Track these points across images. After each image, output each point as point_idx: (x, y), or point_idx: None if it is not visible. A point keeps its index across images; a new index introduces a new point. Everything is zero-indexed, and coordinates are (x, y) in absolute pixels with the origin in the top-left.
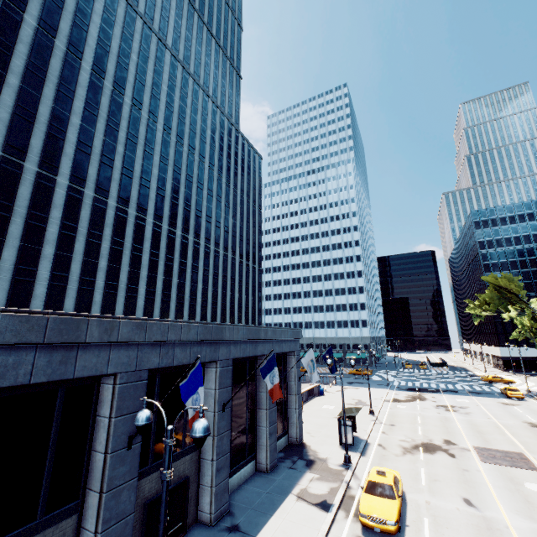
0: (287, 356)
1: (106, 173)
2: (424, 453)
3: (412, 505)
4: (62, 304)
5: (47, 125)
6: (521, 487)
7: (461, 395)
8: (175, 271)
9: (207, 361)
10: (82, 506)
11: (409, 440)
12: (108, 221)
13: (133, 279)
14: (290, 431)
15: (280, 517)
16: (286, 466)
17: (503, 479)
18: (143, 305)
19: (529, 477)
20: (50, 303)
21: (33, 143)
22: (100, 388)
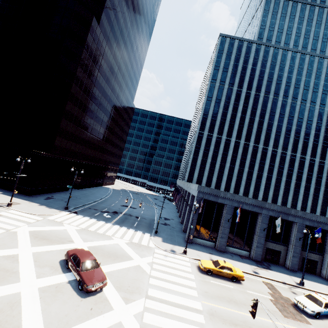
0: None
1: (286, 140)
2: None
3: None
4: (268, 193)
5: (265, 129)
6: None
7: None
8: (322, 183)
9: (327, 230)
10: (288, 246)
11: None
12: (286, 161)
13: (297, 186)
14: None
15: None
16: None
17: None
18: (302, 199)
19: None
20: (265, 192)
21: (261, 138)
22: (292, 224)
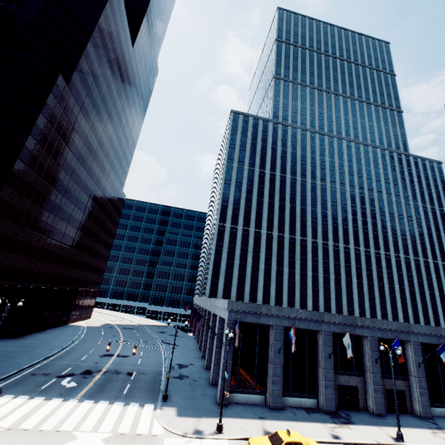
0: None
1: (325, 228)
2: None
3: None
4: (318, 299)
5: (299, 216)
6: None
7: None
8: (374, 277)
9: (404, 340)
10: (364, 376)
11: None
12: (330, 253)
13: (349, 284)
14: None
15: None
16: None
17: None
18: (357, 300)
19: None
20: (314, 298)
21: (296, 227)
22: (362, 340)
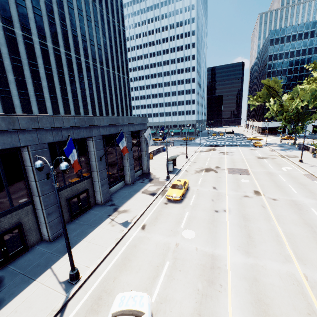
0: (140, 132)
1: None
2: (204, 172)
3: (191, 191)
4: None
5: None
6: (239, 181)
7: (234, 147)
8: (67, 81)
9: (85, 137)
10: (33, 202)
11: (200, 168)
12: (1, 41)
13: (38, 88)
14: (143, 168)
15: (133, 199)
16: (139, 182)
17: (233, 179)
18: (51, 106)
19: (244, 177)
20: None
21: None
22: (22, 154)
